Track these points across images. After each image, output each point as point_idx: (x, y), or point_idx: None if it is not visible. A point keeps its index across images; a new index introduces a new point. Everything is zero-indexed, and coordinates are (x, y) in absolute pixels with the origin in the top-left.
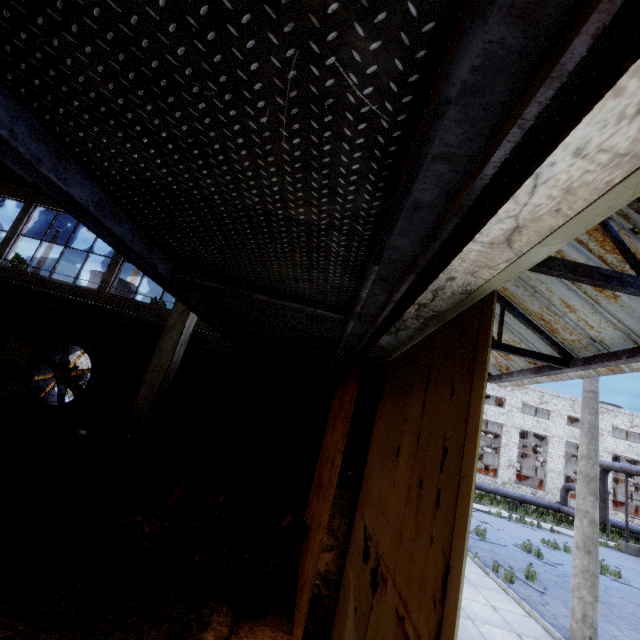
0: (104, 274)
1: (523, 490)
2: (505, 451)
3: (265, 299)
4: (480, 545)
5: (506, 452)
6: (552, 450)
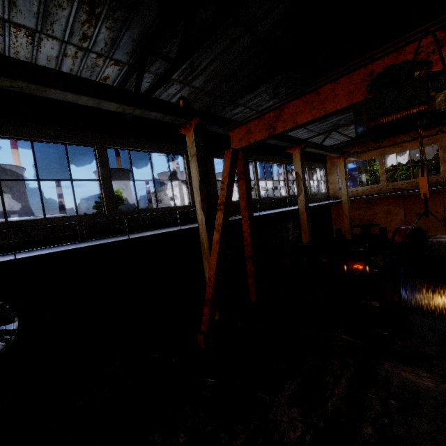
0: (287, 188)
1: None
2: None
3: None
4: None
5: None
6: None
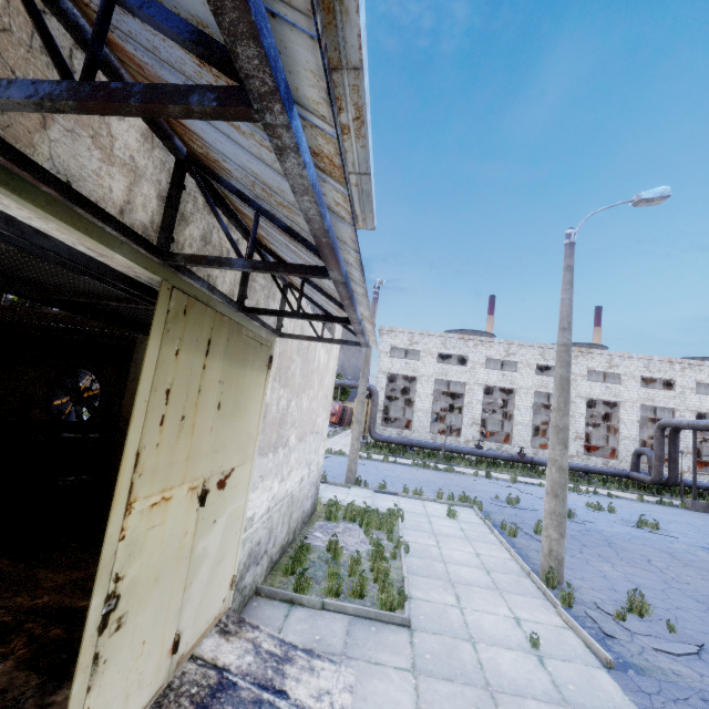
0: None
1: (593, 461)
2: (571, 423)
3: (119, 305)
4: (505, 511)
5: (572, 424)
6: (625, 416)
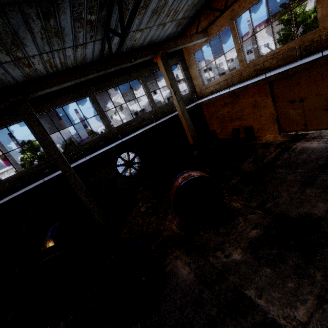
0: (104, 123)
1: None
2: None
3: None
4: None
5: None
6: None
